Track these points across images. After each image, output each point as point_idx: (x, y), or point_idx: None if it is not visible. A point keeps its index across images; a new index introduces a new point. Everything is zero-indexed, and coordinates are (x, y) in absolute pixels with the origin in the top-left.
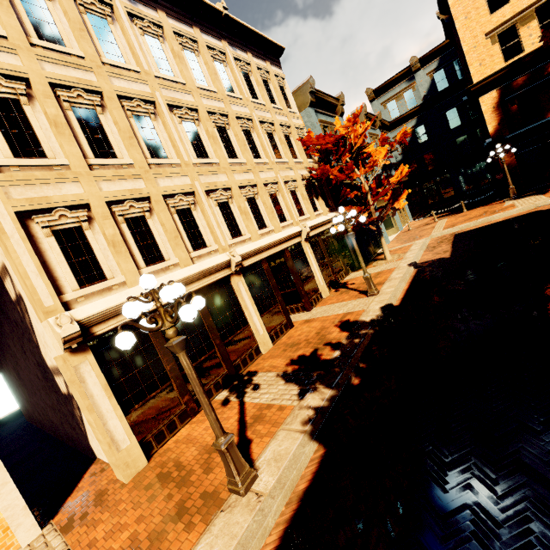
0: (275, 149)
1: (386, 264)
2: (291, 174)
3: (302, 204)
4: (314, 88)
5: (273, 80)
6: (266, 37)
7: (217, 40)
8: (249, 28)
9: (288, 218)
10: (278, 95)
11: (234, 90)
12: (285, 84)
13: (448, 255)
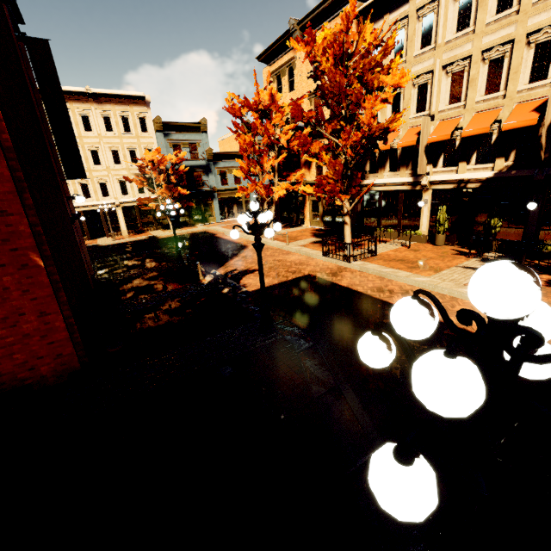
0: (117, 159)
1: (163, 232)
2: (124, 173)
3: (129, 189)
4: (161, 122)
5: (132, 117)
6: (126, 94)
7: (87, 103)
8: (109, 94)
9: (111, 195)
10: (134, 126)
11: (92, 129)
12: (149, 115)
13: (160, 238)
